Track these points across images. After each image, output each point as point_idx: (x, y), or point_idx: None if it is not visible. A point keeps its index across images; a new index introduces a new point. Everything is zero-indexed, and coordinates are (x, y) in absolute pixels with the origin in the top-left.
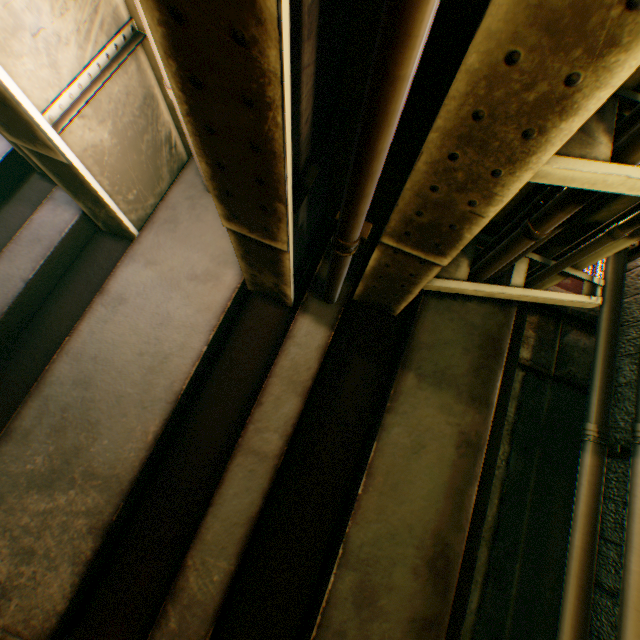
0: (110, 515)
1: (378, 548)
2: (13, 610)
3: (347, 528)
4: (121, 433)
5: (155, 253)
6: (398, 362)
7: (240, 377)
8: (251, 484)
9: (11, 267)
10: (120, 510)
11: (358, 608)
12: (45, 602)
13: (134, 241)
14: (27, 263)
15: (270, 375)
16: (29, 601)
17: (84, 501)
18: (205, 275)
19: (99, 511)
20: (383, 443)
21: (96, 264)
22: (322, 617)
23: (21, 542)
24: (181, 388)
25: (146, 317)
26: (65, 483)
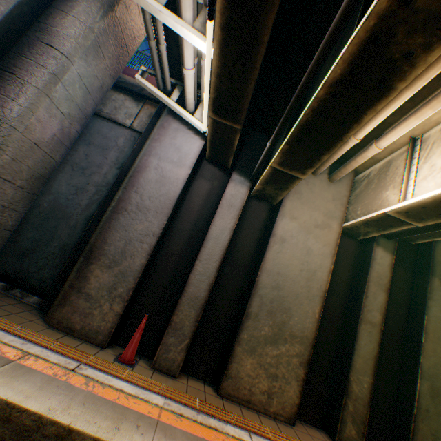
0: (307, 356)
1: (435, 369)
2: (274, 403)
3: (419, 359)
4: (301, 313)
5: (293, 212)
6: (425, 271)
7: (339, 280)
8: (370, 339)
9: (222, 222)
10: (311, 353)
11: (431, 398)
12: (288, 399)
13: (280, 205)
14: (230, 219)
15: (367, 281)
16: (280, 399)
17: (293, 349)
18: (322, 224)
19: (301, 354)
20: (428, 316)
21: (250, 216)
22: (416, 403)
23: (269, 370)
24: (324, 289)
25: (298, 249)
26: (281, 340)
